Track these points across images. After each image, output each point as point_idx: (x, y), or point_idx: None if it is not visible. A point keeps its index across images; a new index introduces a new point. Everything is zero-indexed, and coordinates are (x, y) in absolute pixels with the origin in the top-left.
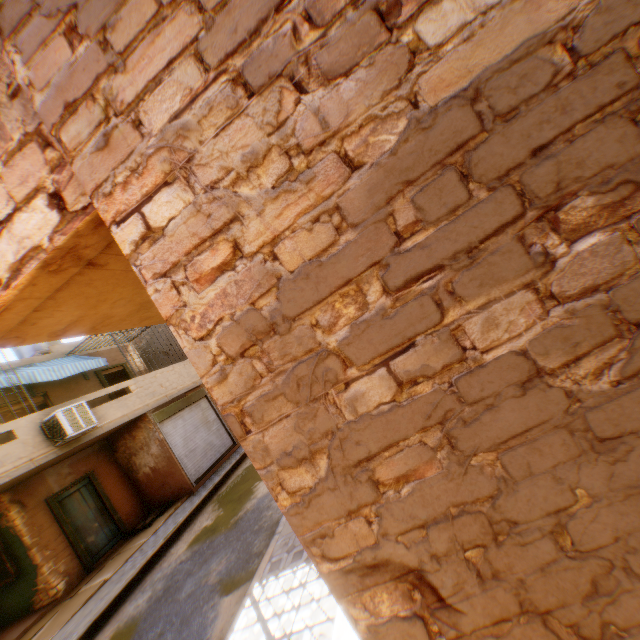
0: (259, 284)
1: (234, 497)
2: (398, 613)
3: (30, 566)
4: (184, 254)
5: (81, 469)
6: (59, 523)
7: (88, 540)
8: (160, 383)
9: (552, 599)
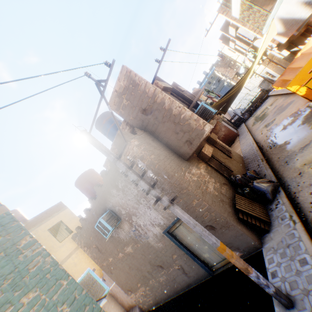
0: None
1: (260, 119)
2: None
3: None
4: None
5: None
6: None
7: None
8: None
9: None
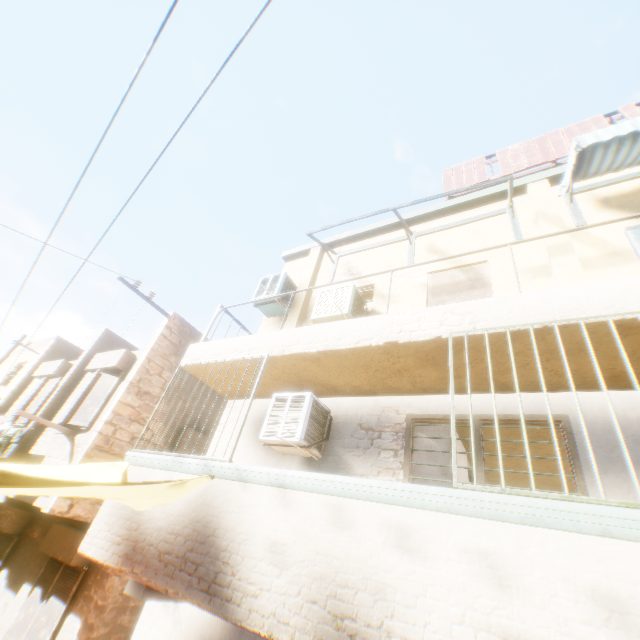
0: None
1: None
2: None
3: None
4: None
5: None
6: None
7: None
8: None
9: None
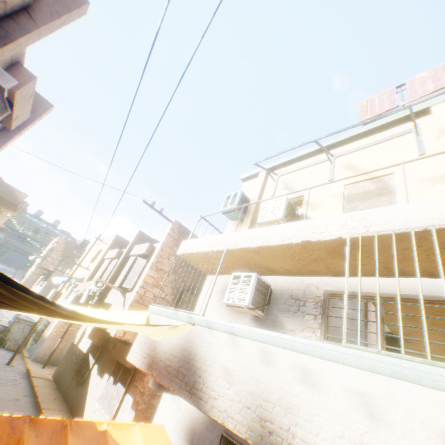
0: None
1: None
2: None
3: None
4: None
5: None
6: None
7: None
8: None
9: None
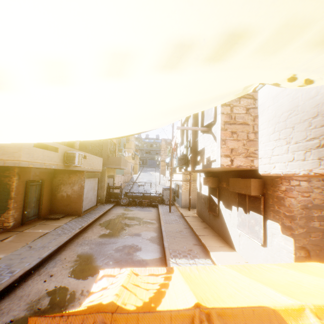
0: (309, 202)
1: (114, 228)
2: (302, 255)
3: (3, 206)
4: (301, 191)
5: (42, 176)
6: (25, 195)
7: (28, 210)
8: (93, 161)
9: (322, 261)
